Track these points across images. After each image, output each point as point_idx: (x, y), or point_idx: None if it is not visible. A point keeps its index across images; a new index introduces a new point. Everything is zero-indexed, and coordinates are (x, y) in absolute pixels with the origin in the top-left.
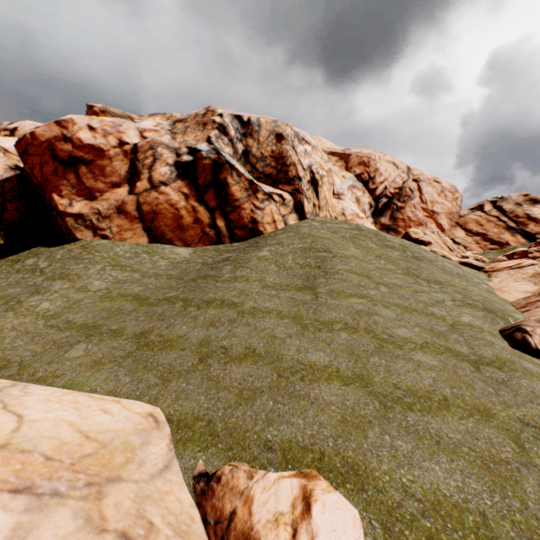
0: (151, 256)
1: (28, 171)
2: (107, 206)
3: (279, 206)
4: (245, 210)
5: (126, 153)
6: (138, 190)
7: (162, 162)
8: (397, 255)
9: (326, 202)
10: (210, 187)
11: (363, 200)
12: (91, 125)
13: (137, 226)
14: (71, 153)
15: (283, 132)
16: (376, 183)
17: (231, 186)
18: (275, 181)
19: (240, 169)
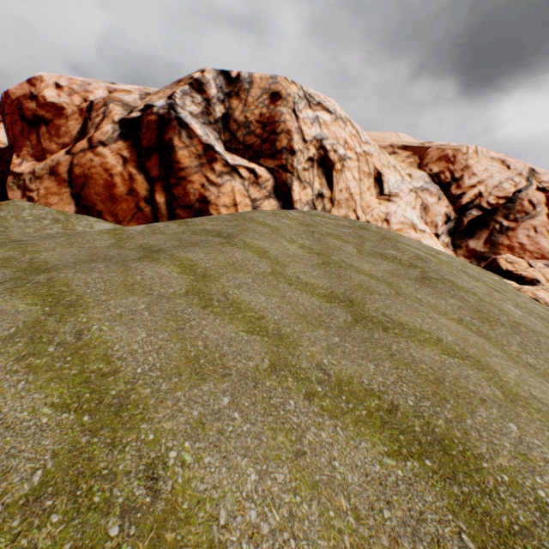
0: (54, 223)
1: (6, 132)
2: (43, 166)
3: (249, 185)
4: (192, 184)
5: (82, 112)
6: (76, 150)
7: (109, 120)
8: (381, 267)
9: (351, 196)
10: (154, 151)
11: (435, 209)
12: (59, 83)
13: (66, 191)
14: (35, 112)
15: (283, 89)
16: (463, 187)
17: (177, 149)
18: (256, 154)
19: (199, 130)
